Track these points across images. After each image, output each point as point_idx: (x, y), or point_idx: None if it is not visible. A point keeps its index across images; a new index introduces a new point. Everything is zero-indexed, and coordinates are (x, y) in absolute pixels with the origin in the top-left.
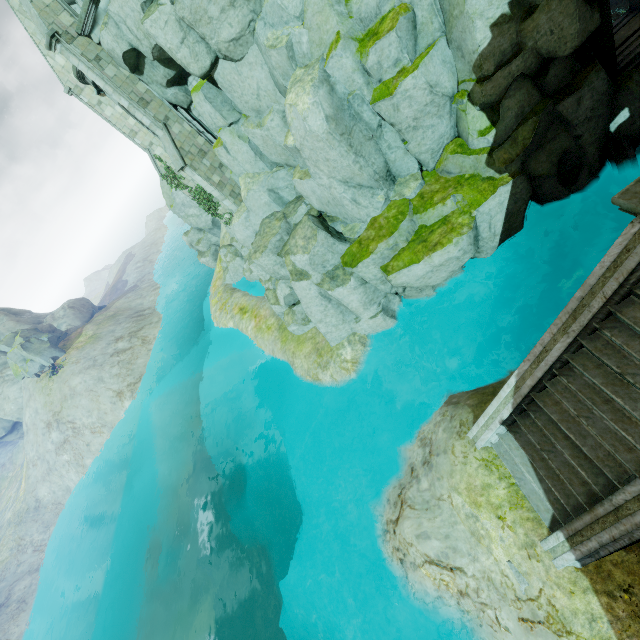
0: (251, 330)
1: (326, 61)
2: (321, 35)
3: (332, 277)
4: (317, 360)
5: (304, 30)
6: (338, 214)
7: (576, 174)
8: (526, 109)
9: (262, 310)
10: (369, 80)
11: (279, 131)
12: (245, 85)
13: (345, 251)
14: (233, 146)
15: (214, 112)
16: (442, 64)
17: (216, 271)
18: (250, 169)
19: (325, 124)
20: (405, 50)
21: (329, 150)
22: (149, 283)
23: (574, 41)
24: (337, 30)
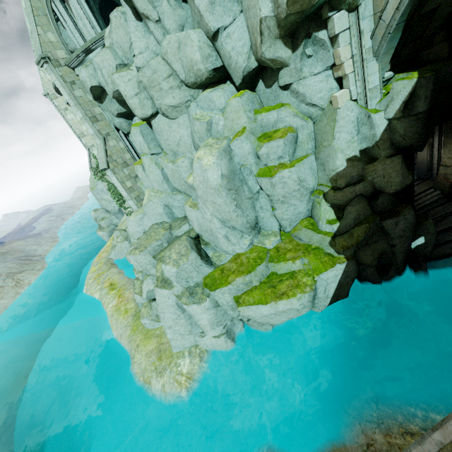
0: (111, 307)
1: (232, 140)
2: (233, 124)
3: (191, 292)
4: (156, 362)
5: (222, 118)
6: (211, 241)
7: (387, 269)
8: (361, 216)
9: (127, 292)
10: (258, 162)
11: (186, 170)
12: (171, 134)
13: (208, 273)
14: (149, 168)
15: (144, 142)
16: (309, 169)
17: (107, 244)
18: (156, 186)
19: (220, 179)
20: (287, 153)
21: (217, 197)
22: (52, 235)
23: (397, 186)
24: (244, 125)
